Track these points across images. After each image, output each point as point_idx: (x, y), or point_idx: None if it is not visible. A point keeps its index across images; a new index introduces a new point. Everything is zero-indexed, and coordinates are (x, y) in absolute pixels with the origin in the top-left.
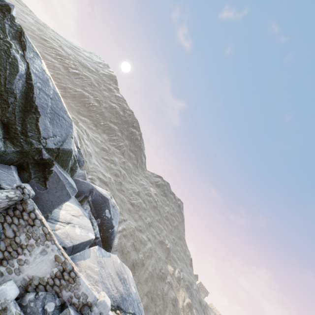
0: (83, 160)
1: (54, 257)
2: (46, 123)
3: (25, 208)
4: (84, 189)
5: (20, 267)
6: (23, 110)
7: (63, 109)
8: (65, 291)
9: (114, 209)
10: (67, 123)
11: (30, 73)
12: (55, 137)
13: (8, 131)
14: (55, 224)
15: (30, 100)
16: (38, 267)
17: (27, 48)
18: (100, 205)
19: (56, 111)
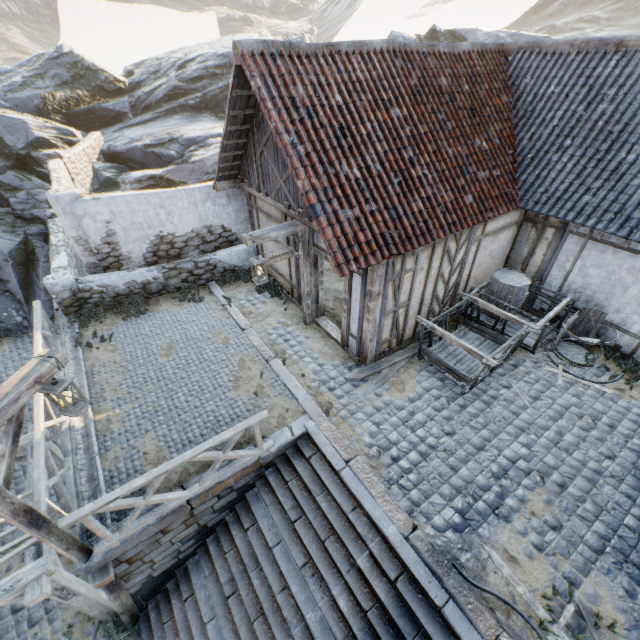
0: None
1: None
2: None
3: None
4: None
5: None
6: None
7: (530, 39)
8: None
9: None
10: None
11: None
12: None
13: None
14: None
15: None
16: None
17: (465, 37)
18: None
19: None
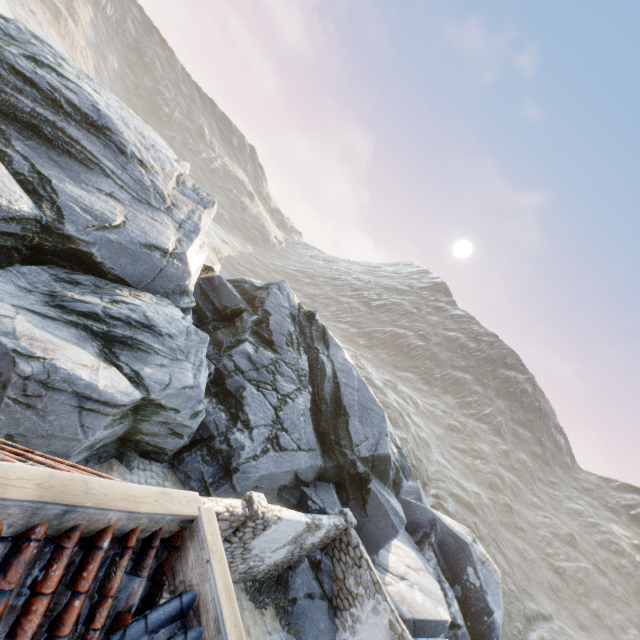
0: (408, 466)
1: (388, 622)
2: (355, 424)
3: (350, 540)
4: (420, 518)
5: (354, 626)
6: (333, 414)
7: (371, 397)
8: None
9: (485, 570)
10: (377, 415)
11: (335, 370)
12: (367, 440)
13: (324, 442)
14: (384, 574)
15: (338, 400)
16: (372, 632)
17: (330, 345)
18: (454, 556)
19: (363, 404)
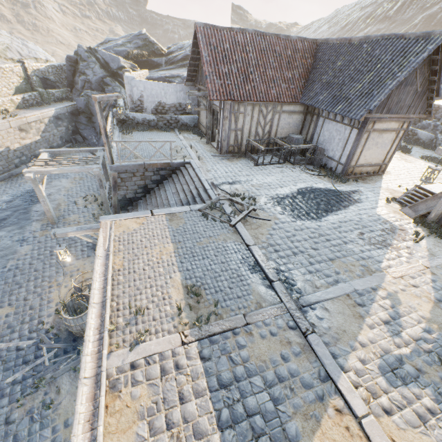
0: None
1: None
2: None
3: None
4: None
5: None
6: None
7: None
8: (436, 115)
9: None
10: None
11: None
12: None
13: None
14: None
15: None
16: None
17: None
18: None
19: None
